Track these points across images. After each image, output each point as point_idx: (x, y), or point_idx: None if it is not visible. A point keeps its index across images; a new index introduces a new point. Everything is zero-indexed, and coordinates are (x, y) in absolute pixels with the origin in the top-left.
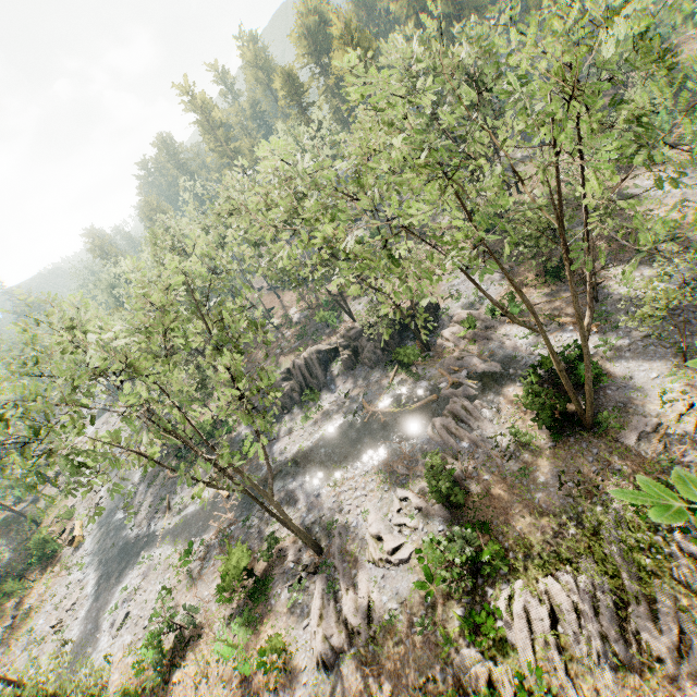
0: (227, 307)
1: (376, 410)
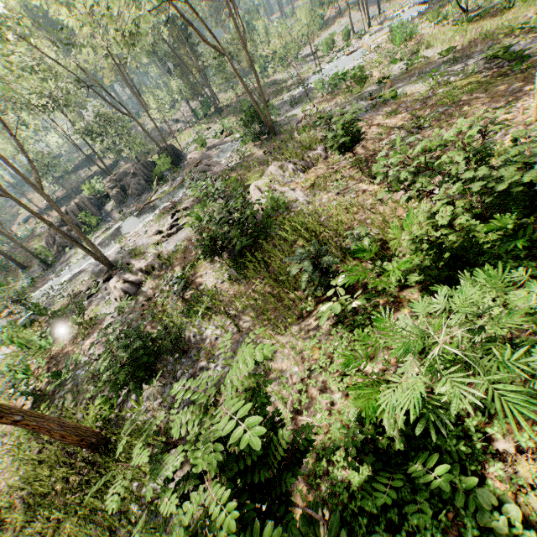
0: None
1: (146, 202)
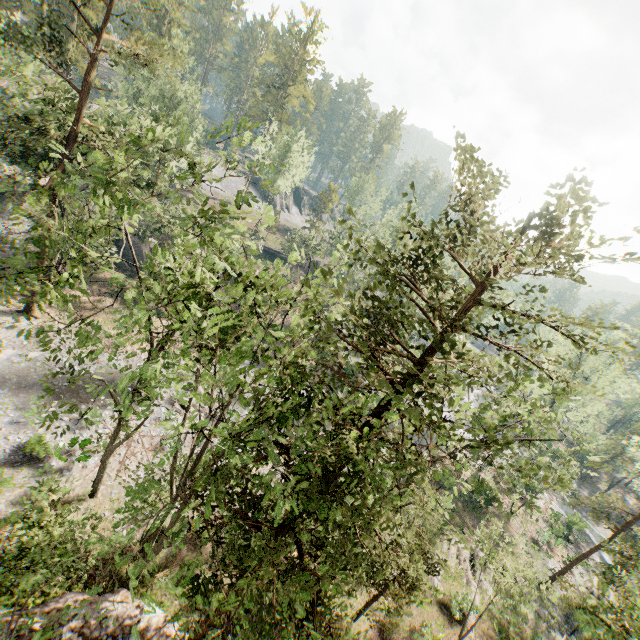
0: None
1: None
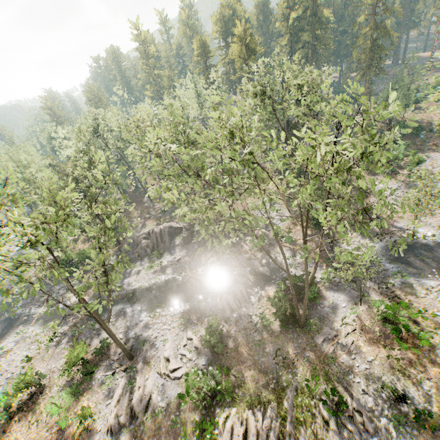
0: (111, 203)
1: (192, 276)
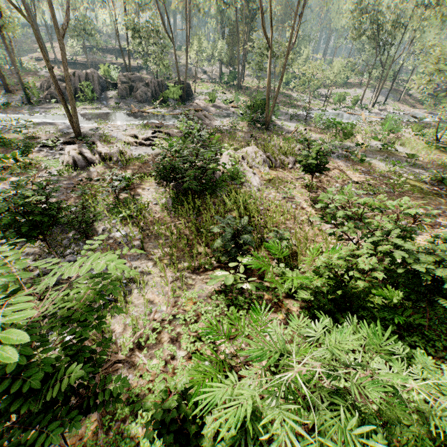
0: None
1: (141, 110)
